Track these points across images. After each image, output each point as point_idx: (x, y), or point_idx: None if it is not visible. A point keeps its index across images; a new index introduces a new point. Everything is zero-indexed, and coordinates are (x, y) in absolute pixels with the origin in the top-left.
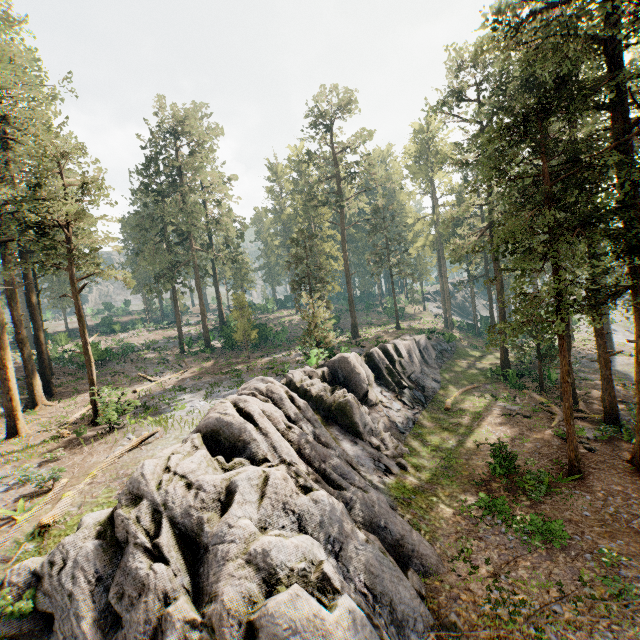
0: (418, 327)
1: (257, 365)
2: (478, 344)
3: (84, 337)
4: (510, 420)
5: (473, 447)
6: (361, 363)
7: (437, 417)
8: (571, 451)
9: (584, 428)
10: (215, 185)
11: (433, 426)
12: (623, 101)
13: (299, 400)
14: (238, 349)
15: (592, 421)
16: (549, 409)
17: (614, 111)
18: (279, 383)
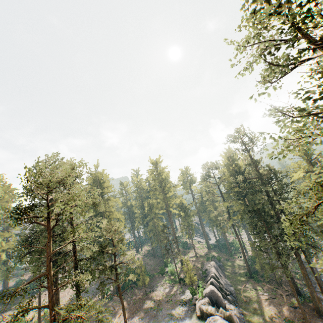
0: (202, 254)
1: (159, 299)
2: (225, 257)
3: (125, 316)
4: (270, 301)
5: (270, 320)
6: (216, 290)
7: (246, 307)
8: (304, 314)
9: (294, 299)
10: (110, 201)
11: (248, 313)
12: (273, 204)
13: (228, 322)
14: (131, 288)
15: (293, 294)
16: (280, 293)
17: (272, 206)
18: (219, 316)
